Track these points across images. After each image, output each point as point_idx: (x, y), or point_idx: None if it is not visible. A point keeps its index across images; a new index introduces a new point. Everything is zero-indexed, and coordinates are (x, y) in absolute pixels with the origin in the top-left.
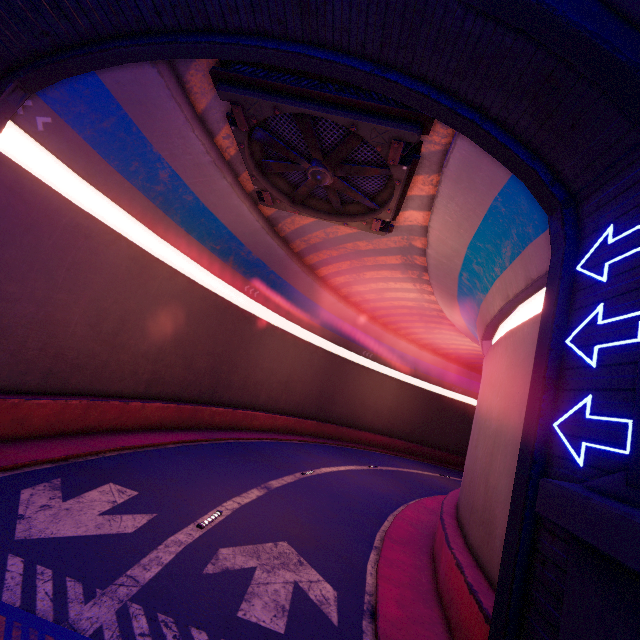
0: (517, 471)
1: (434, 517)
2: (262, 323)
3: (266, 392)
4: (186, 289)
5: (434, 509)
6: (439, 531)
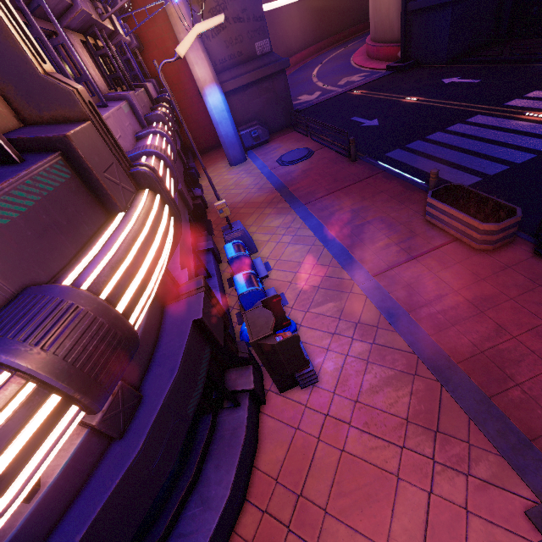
0: (401, 7)
1: (363, 56)
2: None
3: None
4: None
5: (360, 55)
6: (375, 50)
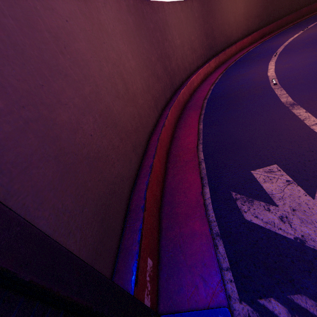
0: None
1: None
2: (160, 6)
3: (187, 62)
4: (117, 7)
5: None
6: None
